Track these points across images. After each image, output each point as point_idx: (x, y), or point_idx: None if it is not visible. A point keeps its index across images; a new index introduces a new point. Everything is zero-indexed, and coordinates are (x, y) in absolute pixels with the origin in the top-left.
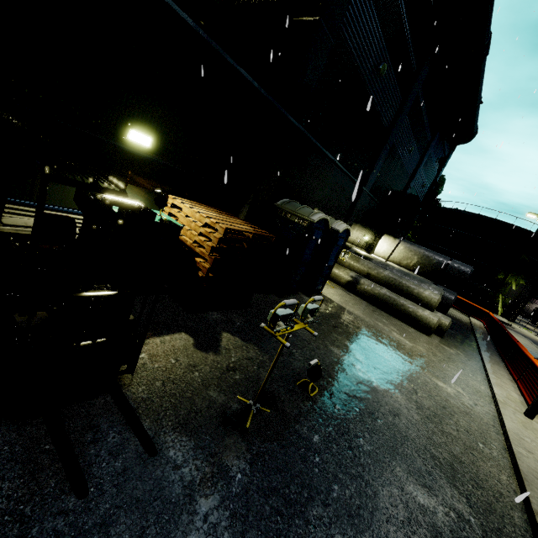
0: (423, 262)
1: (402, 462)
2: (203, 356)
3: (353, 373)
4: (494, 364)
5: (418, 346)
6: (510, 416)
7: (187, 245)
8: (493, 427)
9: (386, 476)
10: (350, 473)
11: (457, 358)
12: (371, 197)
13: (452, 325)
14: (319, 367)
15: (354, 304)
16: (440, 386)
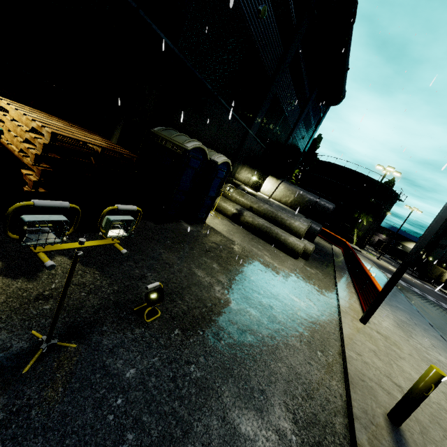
0: (298, 200)
1: (233, 385)
2: (3, 284)
3: (210, 294)
4: (344, 280)
5: (284, 268)
6: (348, 323)
7: (14, 155)
8: (334, 334)
9: (208, 406)
10: (161, 412)
11: (316, 277)
12: (257, 141)
13: (318, 251)
14: (161, 291)
15: (235, 233)
16: (295, 301)
